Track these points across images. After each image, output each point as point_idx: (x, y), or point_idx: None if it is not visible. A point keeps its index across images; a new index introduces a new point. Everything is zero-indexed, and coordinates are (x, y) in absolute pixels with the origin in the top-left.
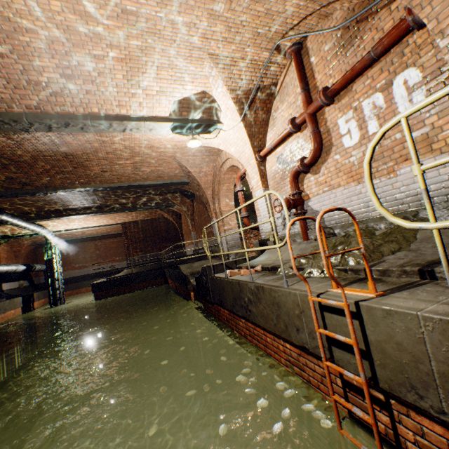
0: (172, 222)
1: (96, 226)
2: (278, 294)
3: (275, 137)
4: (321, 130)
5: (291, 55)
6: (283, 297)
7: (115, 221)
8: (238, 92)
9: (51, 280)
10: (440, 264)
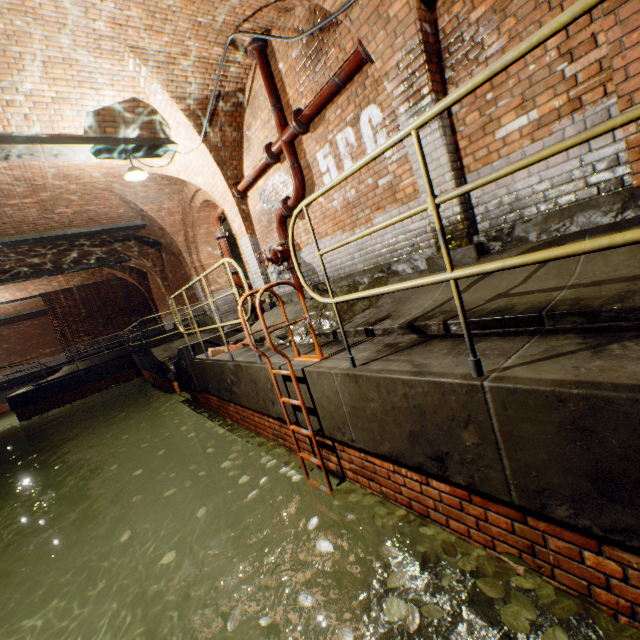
0: (134, 283)
1: None
2: (253, 370)
3: (253, 165)
4: (302, 164)
5: (255, 55)
6: (257, 373)
7: (28, 293)
8: (190, 101)
9: None
10: (381, 321)
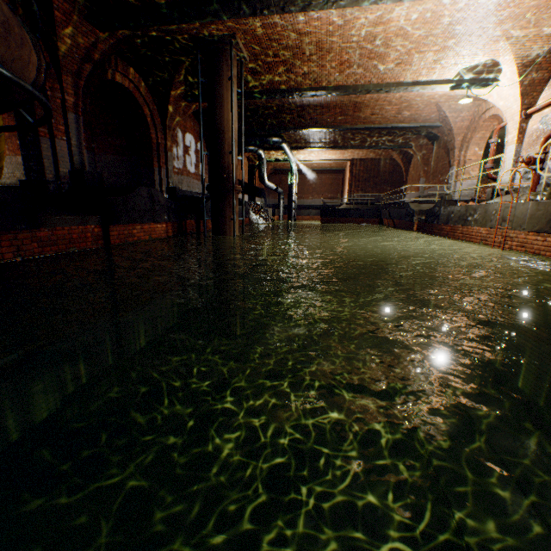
0: (399, 165)
1: (327, 160)
2: (487, 207)
3: (547, 98)
4: None
5: None
6: (489, 208)
7: (345, 157)
8: (524, 58)
9: (289, 202)
10: None
